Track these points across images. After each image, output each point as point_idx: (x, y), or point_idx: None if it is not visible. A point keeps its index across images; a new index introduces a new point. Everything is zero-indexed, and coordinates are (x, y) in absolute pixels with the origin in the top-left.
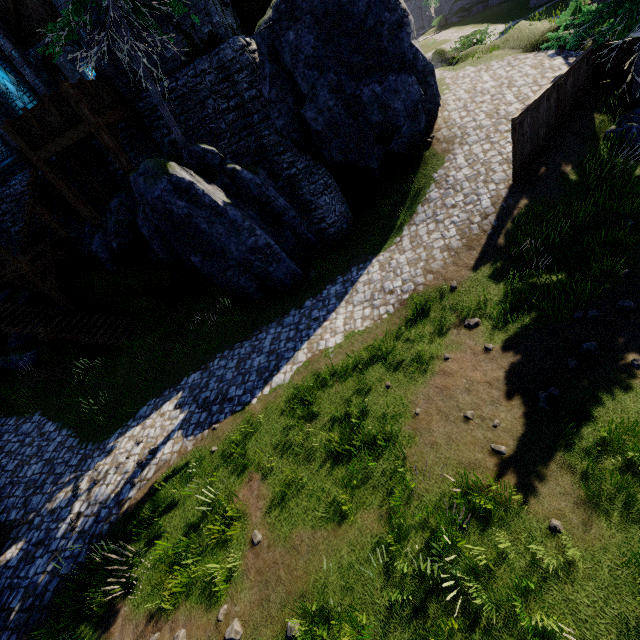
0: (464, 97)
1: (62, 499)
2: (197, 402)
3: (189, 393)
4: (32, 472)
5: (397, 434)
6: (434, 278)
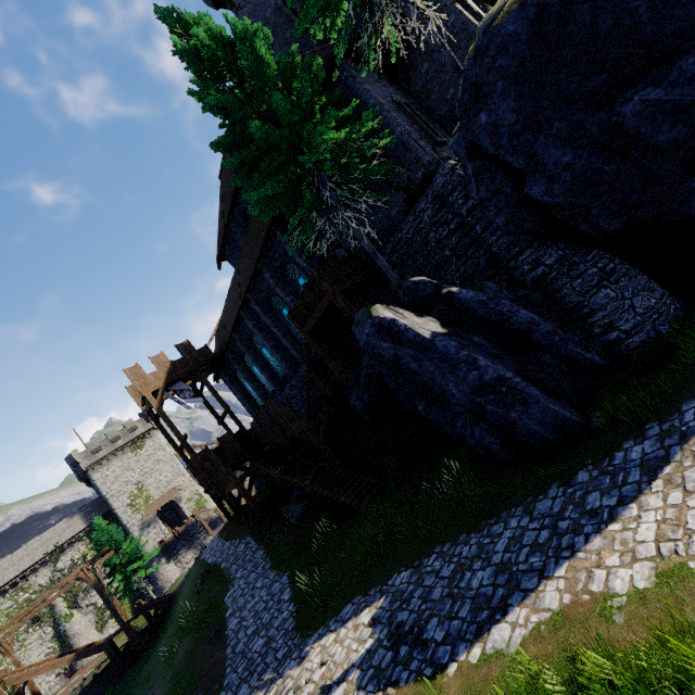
0: None
1: None
2: (390, 625)
3: (389, 603)
4: (256, 647)
5: None
6: None
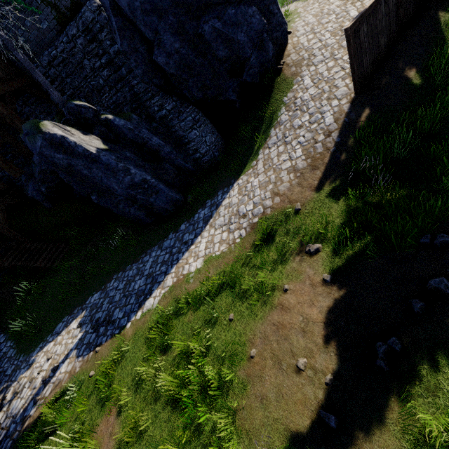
0: (312, 21)
1: None
2: (92, 322)
3: (89, 312)
4: None
5: (231, 379)
6: (280, 201)
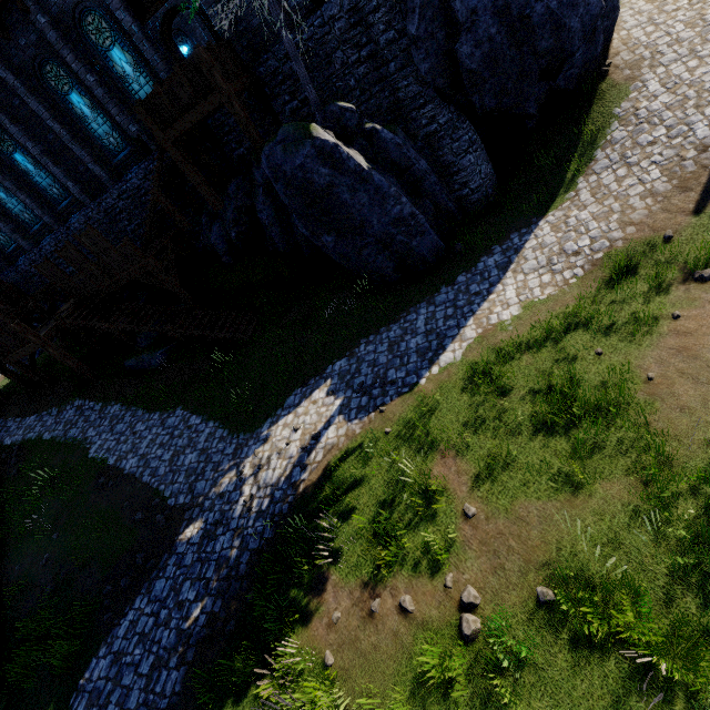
0: (647, 9)
1: (228, 484)
2: (352, 388)
3: (339, 380)
4: (189, 461)
5: (627, 401)
6: (637, 230)
